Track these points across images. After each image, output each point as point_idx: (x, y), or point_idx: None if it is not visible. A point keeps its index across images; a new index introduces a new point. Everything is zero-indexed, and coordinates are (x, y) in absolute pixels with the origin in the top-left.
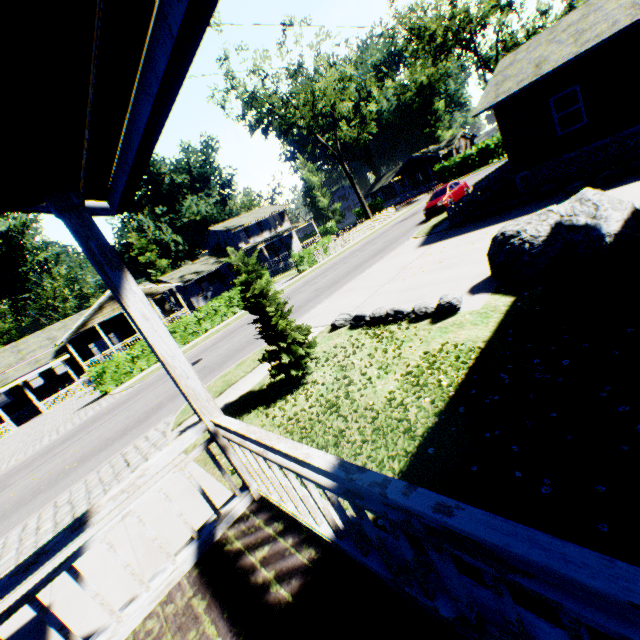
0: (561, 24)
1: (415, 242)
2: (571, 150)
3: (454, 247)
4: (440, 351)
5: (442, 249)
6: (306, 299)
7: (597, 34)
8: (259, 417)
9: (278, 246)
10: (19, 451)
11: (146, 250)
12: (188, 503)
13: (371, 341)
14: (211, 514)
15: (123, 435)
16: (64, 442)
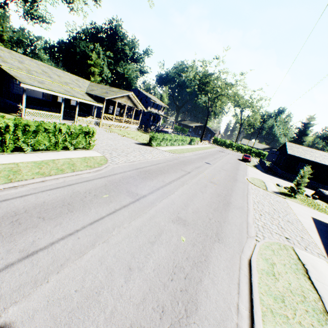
0: (302, 147)
1: (256, 169)
2: (296, 175)
3: (281, 181)
4: (326, 206)
5: (276, 179)
6: (231, 165)
7: (317, 160)
8: (296, 200)
9: (156, 118)
10: (135, 149)
11: (95, 66)
12: (312, 210)
13: (302, 196)
14: (322, 214)
15: (234, 180)
16: (184, 164)
